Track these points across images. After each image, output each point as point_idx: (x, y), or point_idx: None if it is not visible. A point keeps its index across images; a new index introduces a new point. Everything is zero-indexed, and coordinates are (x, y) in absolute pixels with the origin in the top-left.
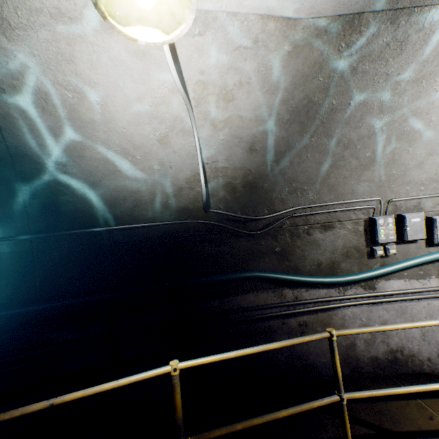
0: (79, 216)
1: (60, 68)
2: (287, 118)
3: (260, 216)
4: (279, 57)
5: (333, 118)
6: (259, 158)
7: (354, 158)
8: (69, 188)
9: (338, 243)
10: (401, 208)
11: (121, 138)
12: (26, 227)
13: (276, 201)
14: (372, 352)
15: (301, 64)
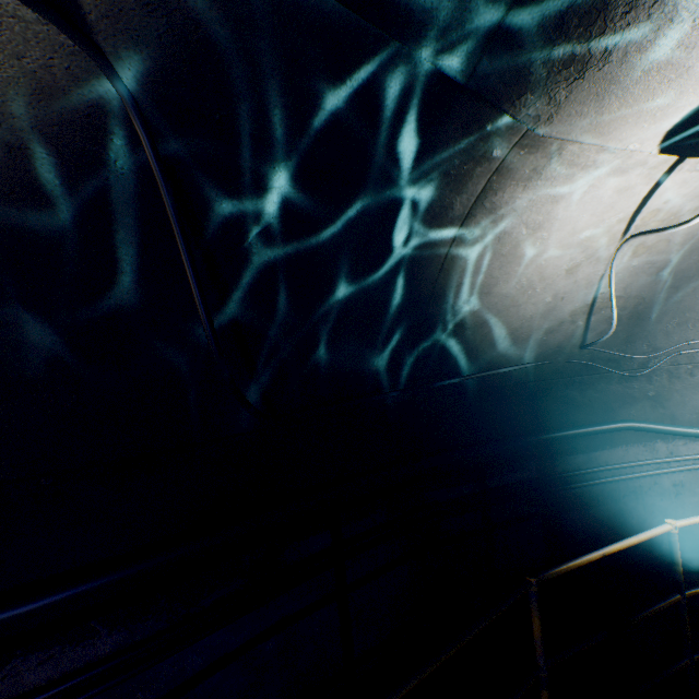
0: (459, 359)
1: (539, 209)
2: None
3: (647, 355)
4: None
5: None
6: (660, 285)
7: None
8: (461, 329)
9: None
10: None
11: (534, 271)
12: (412, 373)
13: (659, 334)
14: None
15: None
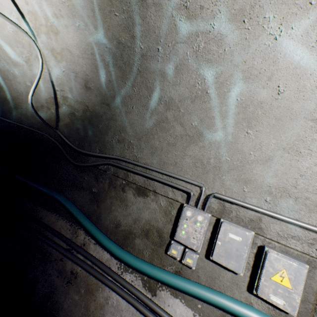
0: None
1: None
2: (108, 60)
3: (82, 149)
4: None
5: (148, 66)
6: (94, 98)
7: (179, 124)
8: None
9: (144, 215)
10: (231, 214)
11: (5, 55)
12: None
13: (108, 145)
14: None
15: None
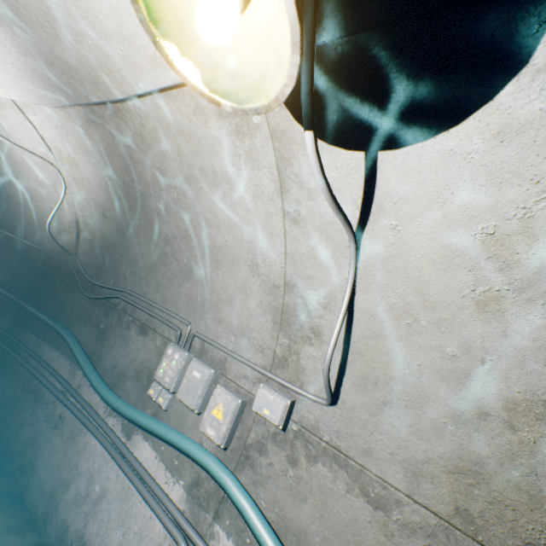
0: (11, 222)
1: None
2: (120, 193)
3: (94, 280)
4: (83, 137)
5: (147, 204)
6: (112, 226)
7: (176, 260)
8: (11, 201)
9: (141, 355)
10: (208, 354)
11: (34, 177)
12: None
13: (123, 276)
14: (71, 516)
15: (99, 145)
